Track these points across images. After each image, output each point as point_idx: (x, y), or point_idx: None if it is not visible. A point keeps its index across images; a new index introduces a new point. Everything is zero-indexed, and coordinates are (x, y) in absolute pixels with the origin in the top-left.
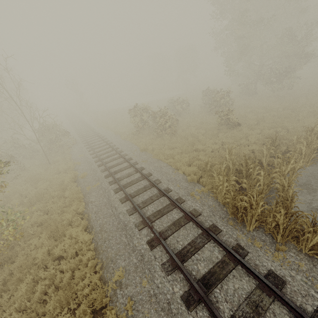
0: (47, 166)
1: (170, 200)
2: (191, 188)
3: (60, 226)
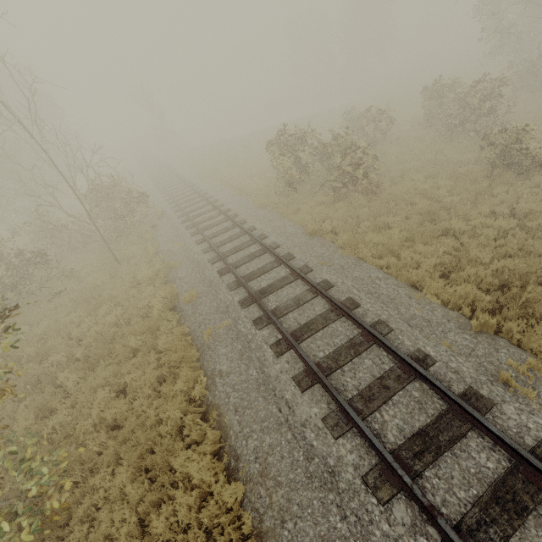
0: (115, 269)
1: (445, 400)
2: (488, 353)
3: (158, 449)
